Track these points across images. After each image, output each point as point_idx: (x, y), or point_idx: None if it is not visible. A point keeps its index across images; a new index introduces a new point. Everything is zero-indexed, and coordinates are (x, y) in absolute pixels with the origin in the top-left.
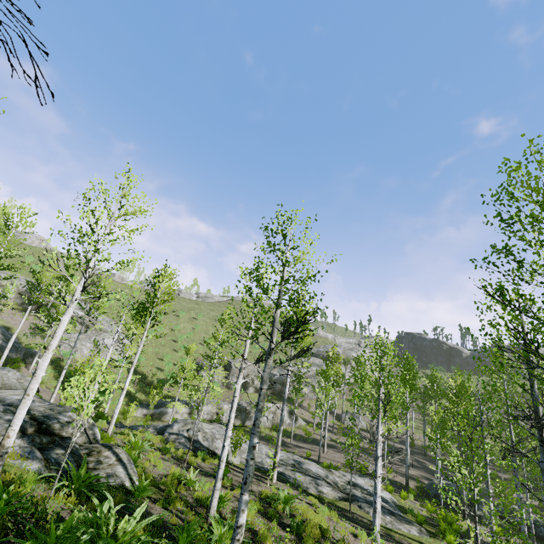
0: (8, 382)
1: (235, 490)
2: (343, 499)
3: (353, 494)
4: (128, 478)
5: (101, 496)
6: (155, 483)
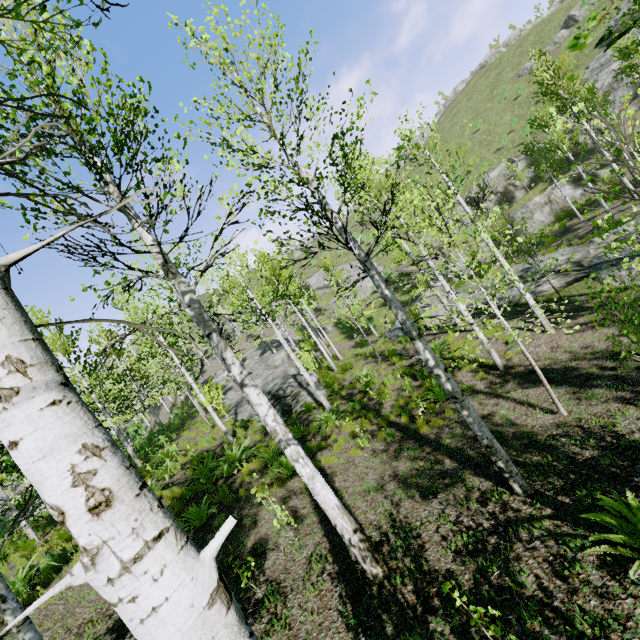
0: (275, 376)
1: (396, 364)
2: (574, 281)
3: (598, 263)
4: (313, 401)
5: (287, 422)
6: (336, 392)
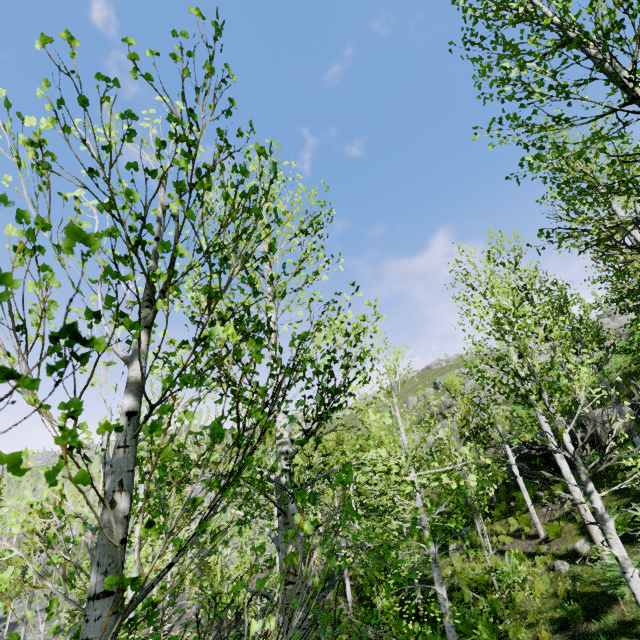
0: None
1: None
2: None
3: None
4: None
5: None
6: None
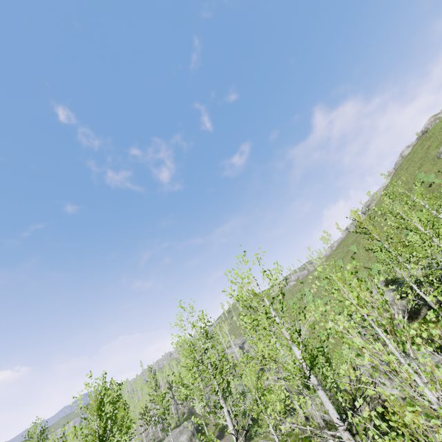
0: None
1: None
2: None
3: None
4: None
5: None
6: None
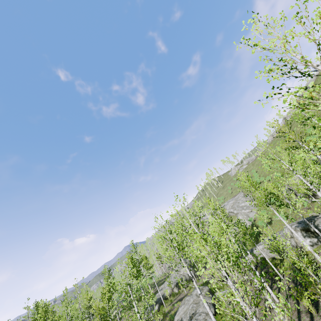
0: (161, 292)
1: None
2: None
3: None
4: None
5: None
6: None
